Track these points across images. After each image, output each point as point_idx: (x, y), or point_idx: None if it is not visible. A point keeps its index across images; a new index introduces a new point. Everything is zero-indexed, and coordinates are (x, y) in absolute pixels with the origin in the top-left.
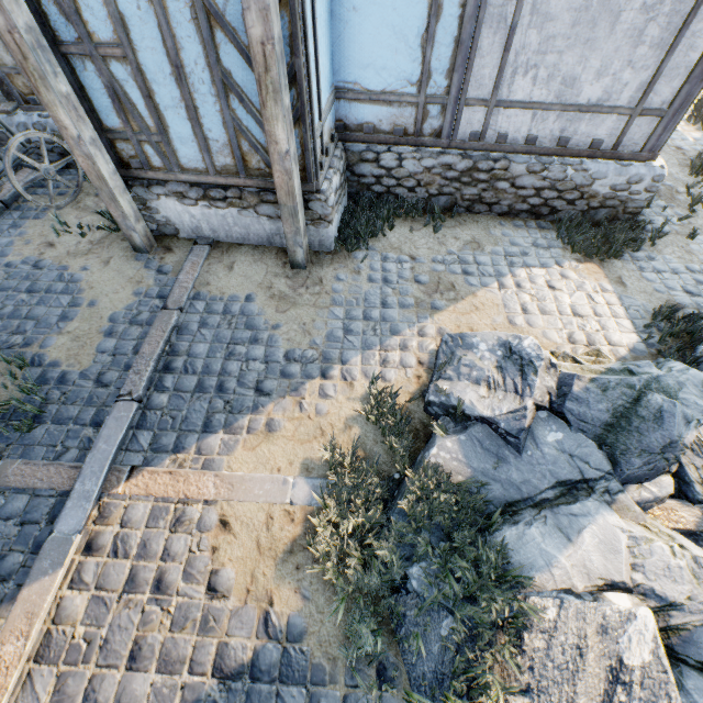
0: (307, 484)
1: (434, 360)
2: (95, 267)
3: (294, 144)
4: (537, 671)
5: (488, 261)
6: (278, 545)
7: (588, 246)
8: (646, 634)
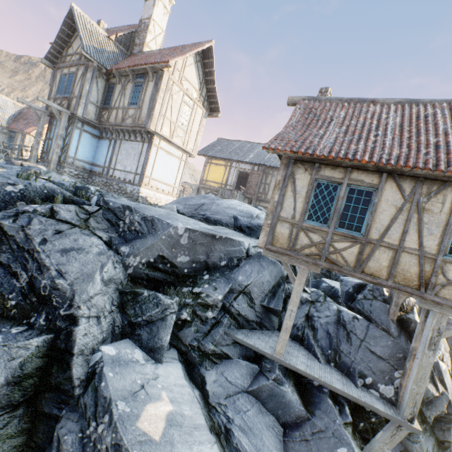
0: None
1: None
2: None
3: (59, 151)
4: None
5: None
6: None
7: None
8: None
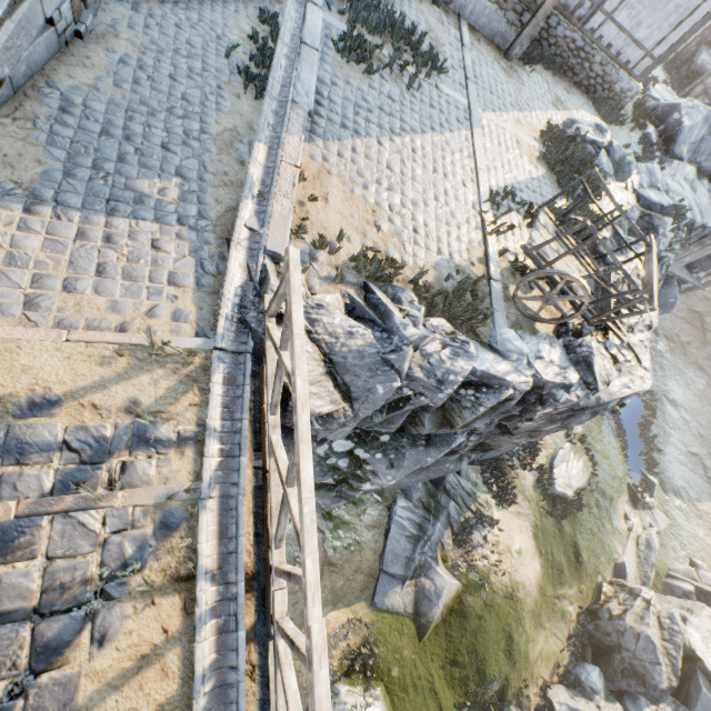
0: (536, 144)
1: (562, 127)
2: None
3: None
4: (601, 202)
5: (572, 101)
6: (534, 156)
7: (604, 114)
8: (623, 200)
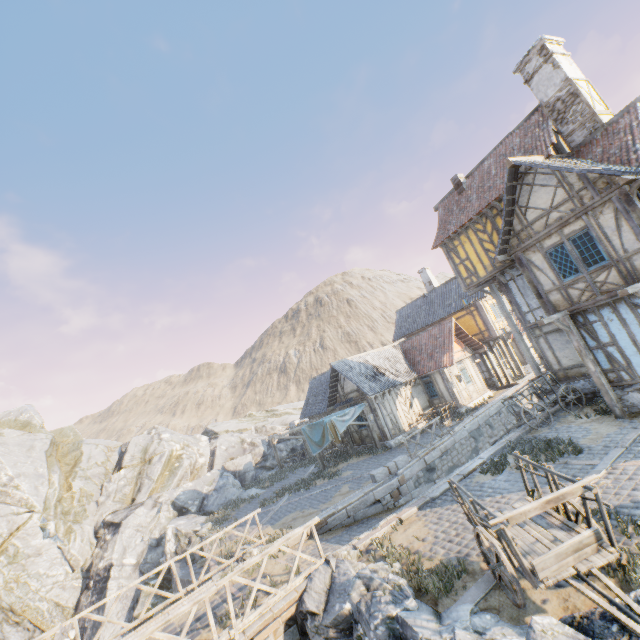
0: None
1: None
2: (595, 424)
3: None
4: None
5: None
6: None
7: None
8: None
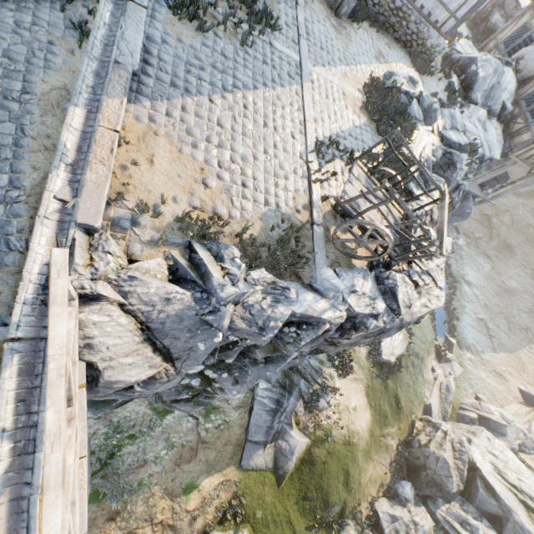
0: (360, 95)
1: (383, 79)
2: None
3: None
4: (412, 145)
5: (392, 55)
6: (358, 106)
7: (418, 66)
8: (429, 143)
